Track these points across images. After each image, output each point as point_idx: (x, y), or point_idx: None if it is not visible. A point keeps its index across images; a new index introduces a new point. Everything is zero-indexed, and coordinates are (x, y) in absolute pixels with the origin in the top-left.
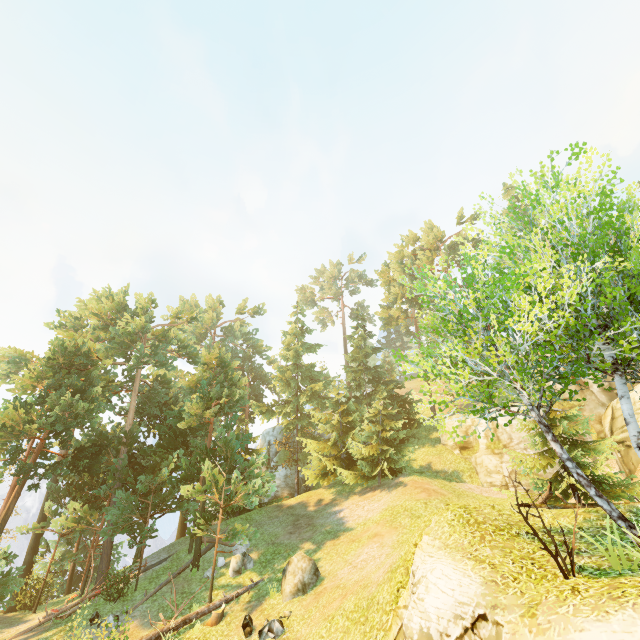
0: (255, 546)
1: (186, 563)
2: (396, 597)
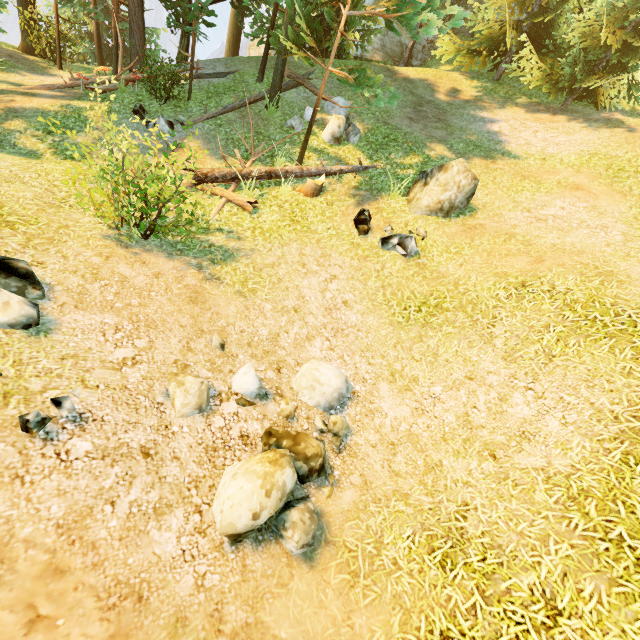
0: (358, 115)
1: (258, 93)
2: None
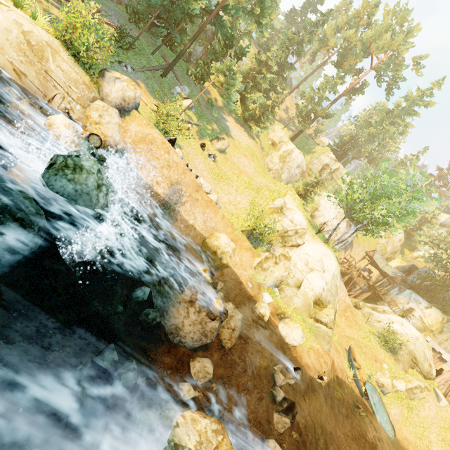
0: (191, 97)
1: (158, 67)
2: (273, 199)
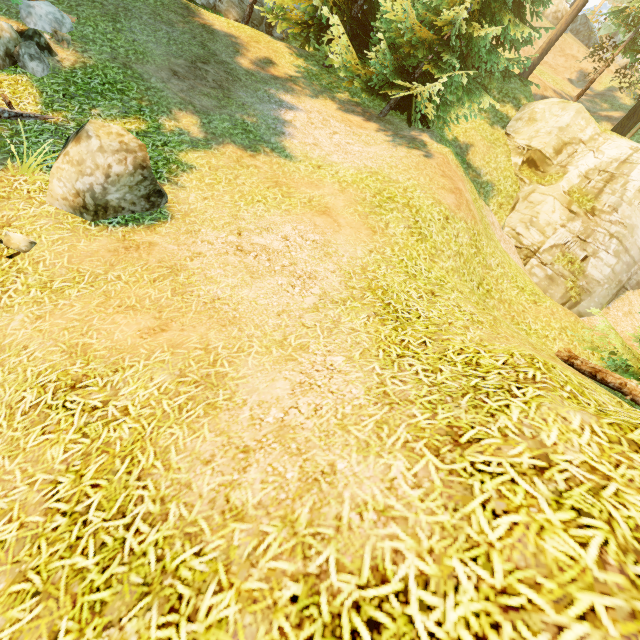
0: (82, 41)
1: None
2: None
